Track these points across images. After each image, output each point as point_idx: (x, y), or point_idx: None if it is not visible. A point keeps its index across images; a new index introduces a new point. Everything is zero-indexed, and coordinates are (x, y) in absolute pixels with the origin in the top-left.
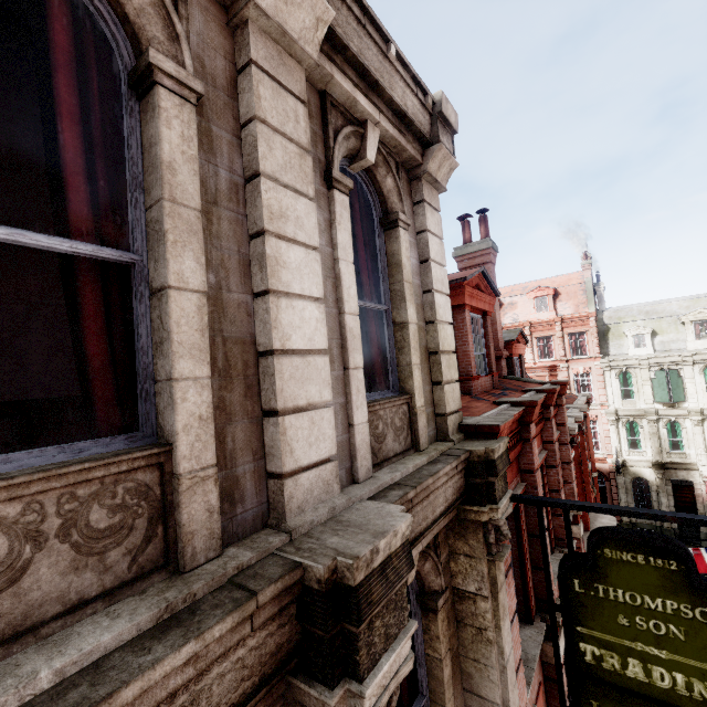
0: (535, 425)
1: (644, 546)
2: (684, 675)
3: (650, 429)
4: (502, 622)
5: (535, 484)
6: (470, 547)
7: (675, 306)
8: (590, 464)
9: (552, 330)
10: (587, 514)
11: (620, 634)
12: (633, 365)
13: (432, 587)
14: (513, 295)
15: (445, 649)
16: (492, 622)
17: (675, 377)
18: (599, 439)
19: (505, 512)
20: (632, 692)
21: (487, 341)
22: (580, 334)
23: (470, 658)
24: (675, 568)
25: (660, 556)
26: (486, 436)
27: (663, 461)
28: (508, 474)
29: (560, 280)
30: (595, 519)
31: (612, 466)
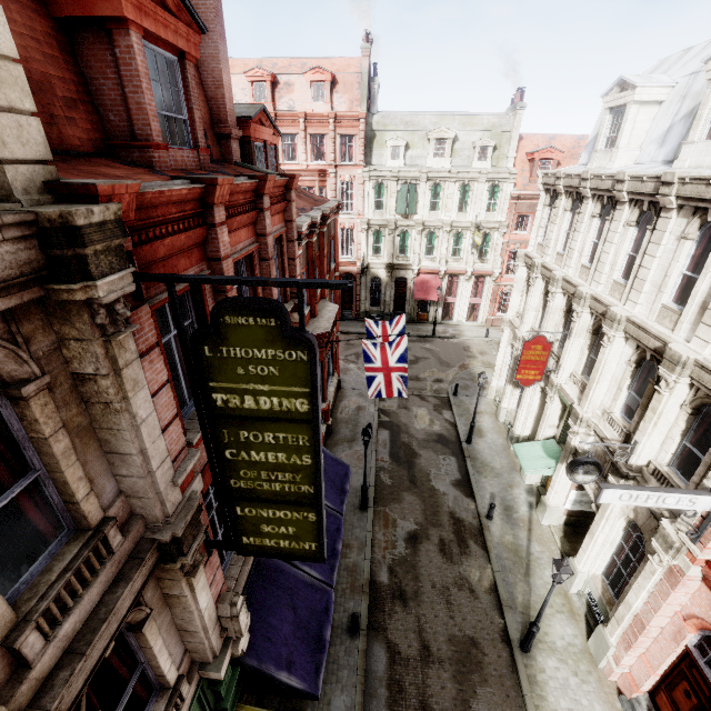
0: (239, 214)
1: (254, 310)
2: (278, 398)
3: (389, 237)
4: (131, 393)
5: (222, 272)
6: (78, 331)
7: (427, 121)
8: (334, 265)
9: (326, 128)
10: (315, 304)
11: (239, 381)
12: (387, 177)
13: (16, 376)
14: (290, 72)
15: (54, 428)
16: (117, 395)
17: (413, 191)
18: (353, 246)
19: (118, 290)
20: (247, 417)
21: (190, 102)
22: (350, 137)
23: (104, 429)
24: (274, 324)
25: (264, 316)
26: (86, 201)
27: (393, 263)
28: (182, 260)
29: (340, 63)
30: (324, 308)
31: (360, 269)
